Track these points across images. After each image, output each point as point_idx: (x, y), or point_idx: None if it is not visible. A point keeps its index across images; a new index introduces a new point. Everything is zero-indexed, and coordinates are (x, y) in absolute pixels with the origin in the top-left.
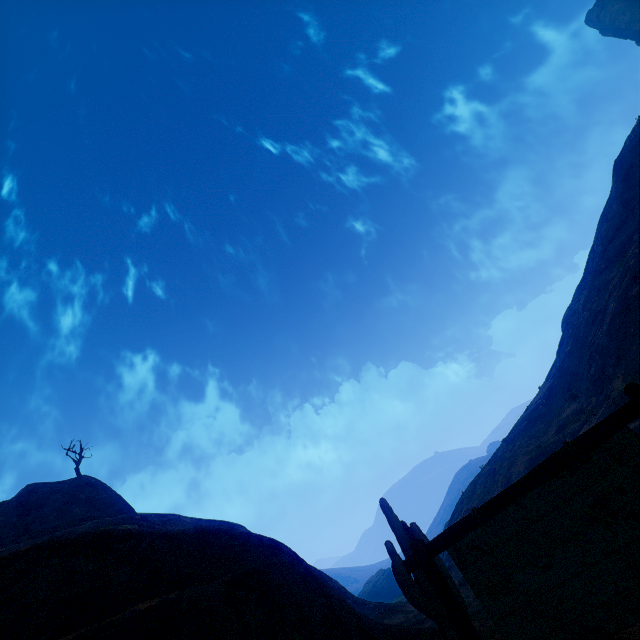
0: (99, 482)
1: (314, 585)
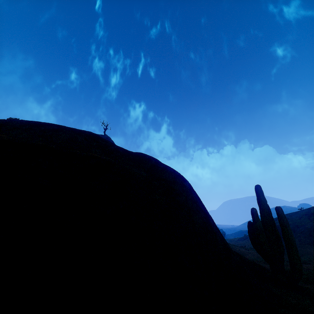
0: (111, 139)
1: (200, 205)
